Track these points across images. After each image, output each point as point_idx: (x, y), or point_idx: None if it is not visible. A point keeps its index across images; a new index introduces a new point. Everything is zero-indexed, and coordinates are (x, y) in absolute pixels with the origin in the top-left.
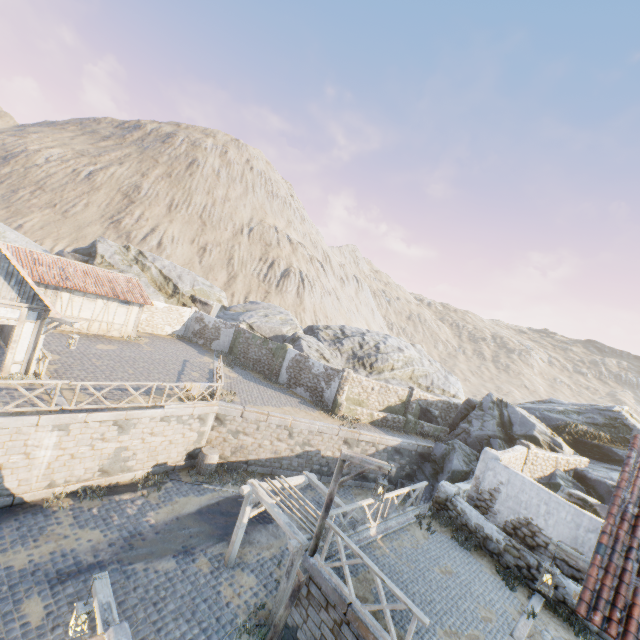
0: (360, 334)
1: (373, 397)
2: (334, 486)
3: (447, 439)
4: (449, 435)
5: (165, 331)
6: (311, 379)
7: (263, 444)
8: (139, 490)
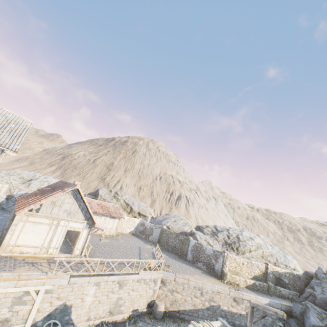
0: (226, 229)
1: (244, 269)
2: (250, 324)
3: (300, 300)
4: (300, 297)
5: (127, 231)
6: (205, 257)
7: (187, 299)
8: (127, 326)
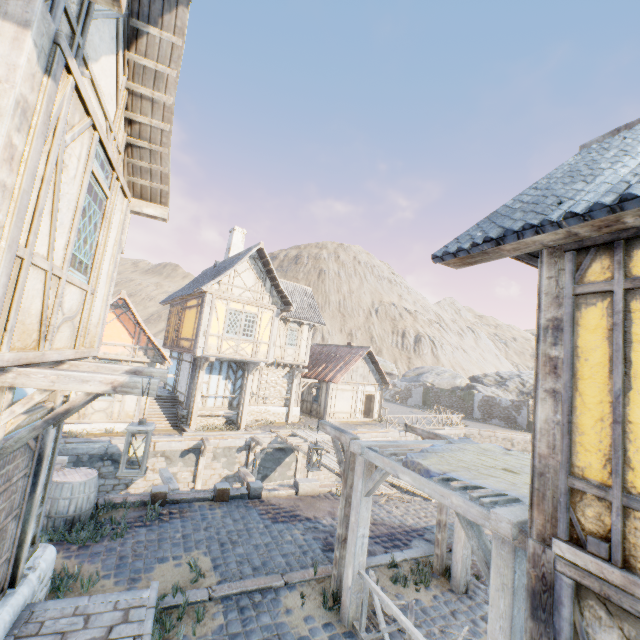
0: (516, 376)
1: None
2: None
3: None
4: None
5: None
6: (502, 411)
7: None
8: None
